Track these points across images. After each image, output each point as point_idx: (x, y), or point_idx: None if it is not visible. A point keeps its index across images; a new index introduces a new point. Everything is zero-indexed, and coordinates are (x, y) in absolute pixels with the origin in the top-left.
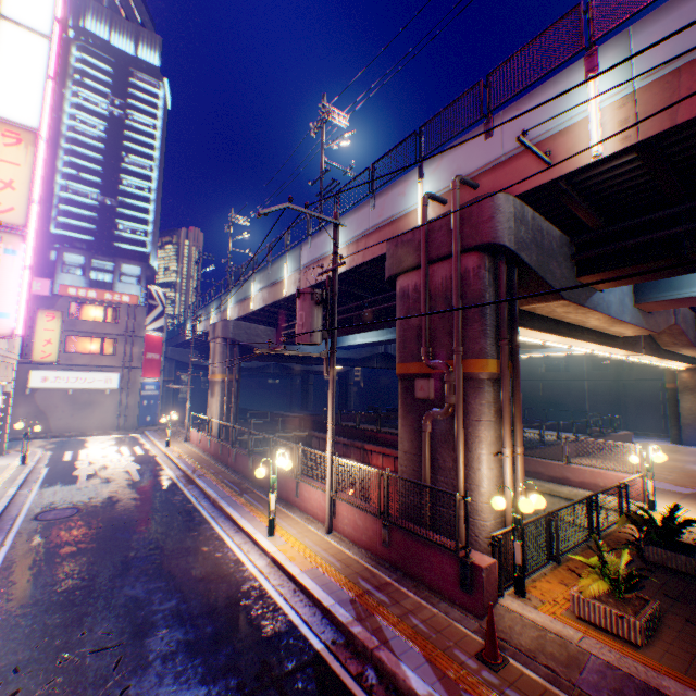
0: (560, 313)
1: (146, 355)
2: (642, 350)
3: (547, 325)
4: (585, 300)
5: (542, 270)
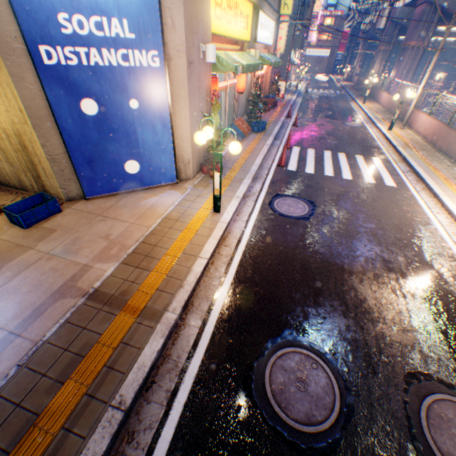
0: None
1: (340, 41)
2: None
3: None
4: None
5: (405, 24)
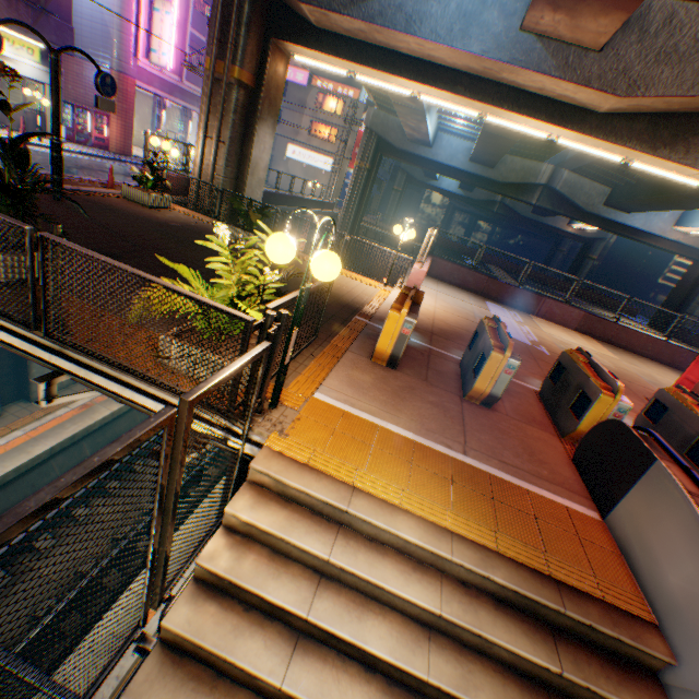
0: (364, 36)
1: (355, 150)
2: None
3: (369, 57)
4: (349, 7)
5: None
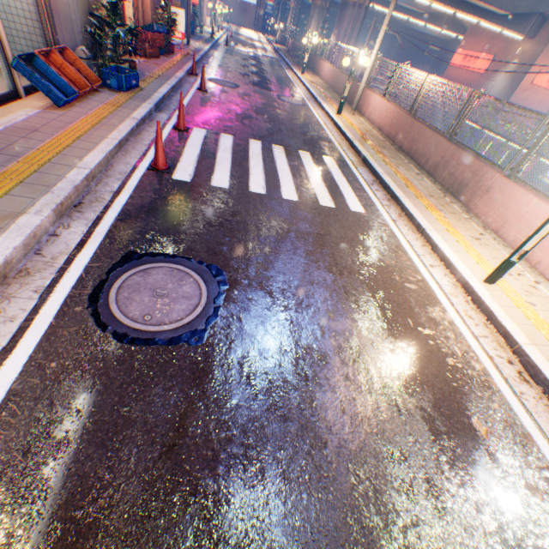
0: None
1: None
2: (442, 27)
3: None
4: None
5: None
